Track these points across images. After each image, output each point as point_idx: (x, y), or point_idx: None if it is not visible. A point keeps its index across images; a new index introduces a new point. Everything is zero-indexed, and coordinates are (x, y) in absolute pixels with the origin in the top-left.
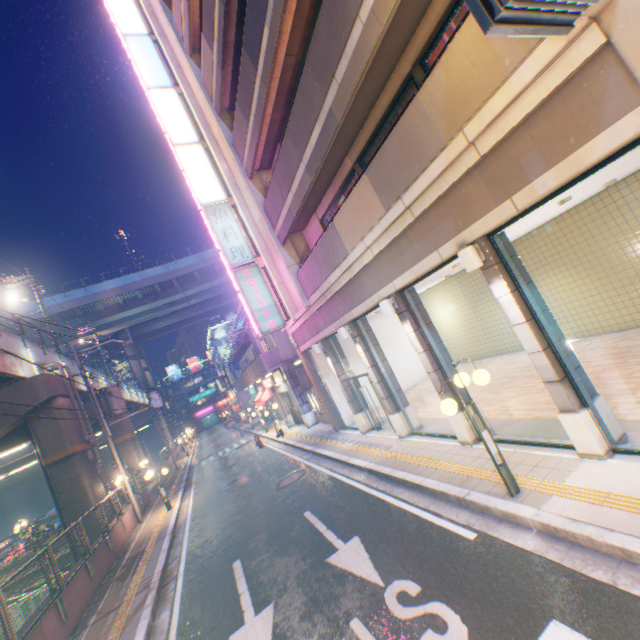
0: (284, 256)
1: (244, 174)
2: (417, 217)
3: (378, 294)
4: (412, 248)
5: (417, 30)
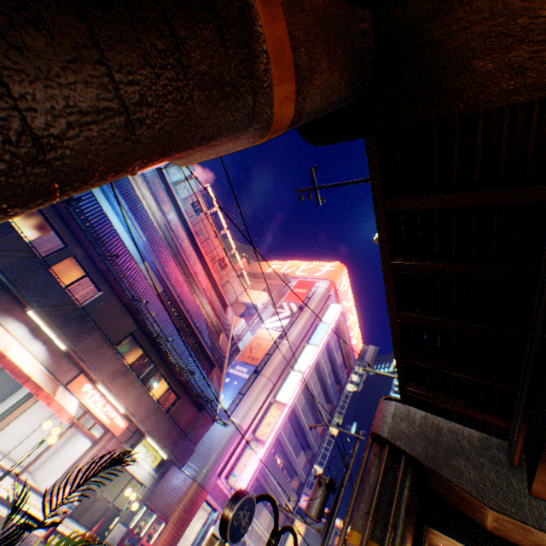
0: (257, 473)
1: (280, 429)
2: (263, 537)
3: (248, 537)
4: (258, 540)
5: (275, 495)
